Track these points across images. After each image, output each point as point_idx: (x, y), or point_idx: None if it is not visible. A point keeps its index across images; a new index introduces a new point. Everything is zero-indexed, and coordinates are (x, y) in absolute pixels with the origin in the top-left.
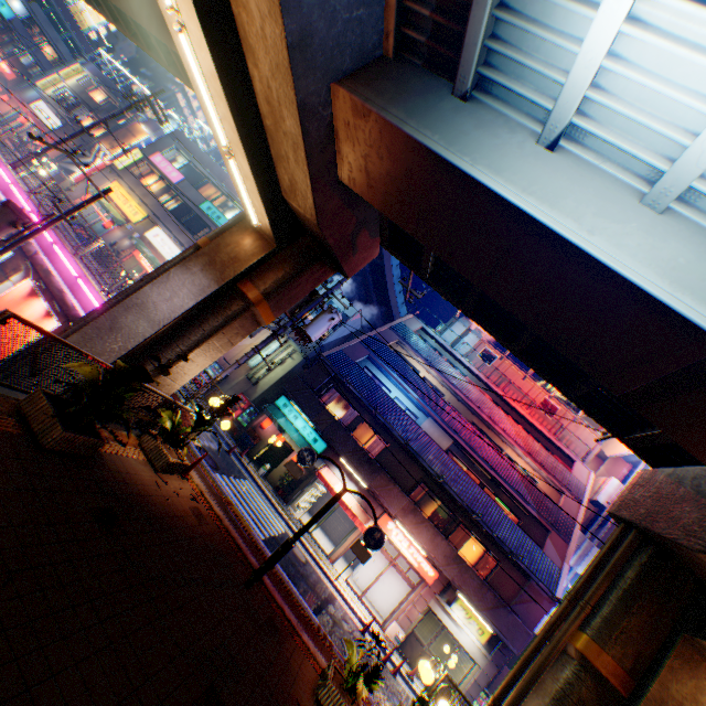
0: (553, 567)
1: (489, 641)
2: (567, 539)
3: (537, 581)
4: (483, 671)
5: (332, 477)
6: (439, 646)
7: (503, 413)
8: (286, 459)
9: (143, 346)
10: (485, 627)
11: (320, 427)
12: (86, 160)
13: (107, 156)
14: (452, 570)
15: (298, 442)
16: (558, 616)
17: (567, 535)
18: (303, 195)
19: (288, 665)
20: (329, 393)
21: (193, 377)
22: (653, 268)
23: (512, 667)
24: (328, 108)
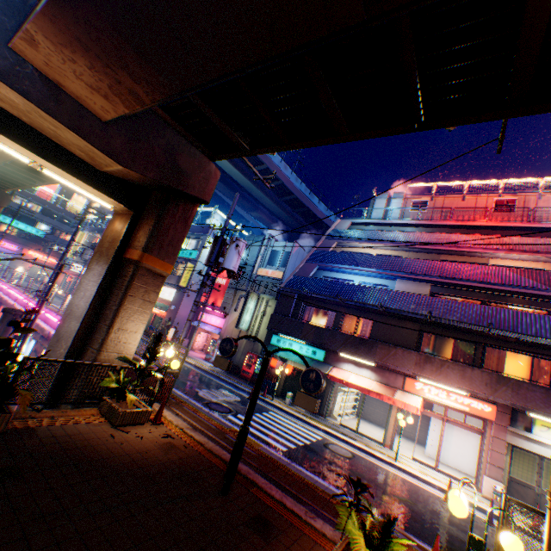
0: None
1: None
2: None
3: None
4: None
5: (343, 373)
6: None
7: (462, 235)
8: None
9: (80, 339)
10: None
11: (308, 339)
12: None
13: None
14: (504, 394)
15: (301, 362)
16: None
17: None
18: (92, 152)
19: None
20: (305, 312)
21: (138, 344)
22: None
23: None
24: (26, 66)
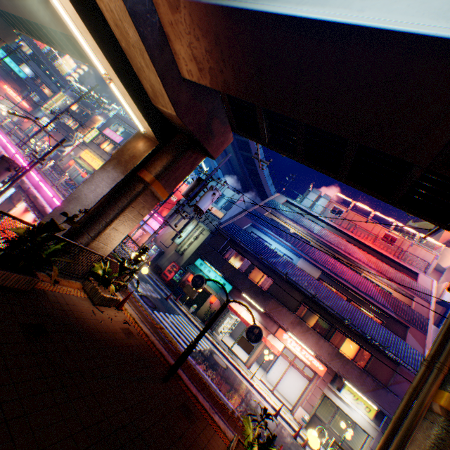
0: (416, 354)
1: (376, 416)
2: (424, 332)
3: (406, 366)
4: (376, 441)
5: (239, 307)
6: (339, 424)
7: (355, 247)
8: (207, 300)
9: (81, 223)
10: (371, 405)
11: (225, 274)
12: (70, 143)
13: (81, 138)
14: (336, 364)
15: (212, 287)
16: (419, 380)
17: (423, 328)
18: (161, 94)
19: (197, 439)
20: (229, 252)
21: (120, 242)
22: (427, 16)
23: (385, 429)
24: (155, 15)
